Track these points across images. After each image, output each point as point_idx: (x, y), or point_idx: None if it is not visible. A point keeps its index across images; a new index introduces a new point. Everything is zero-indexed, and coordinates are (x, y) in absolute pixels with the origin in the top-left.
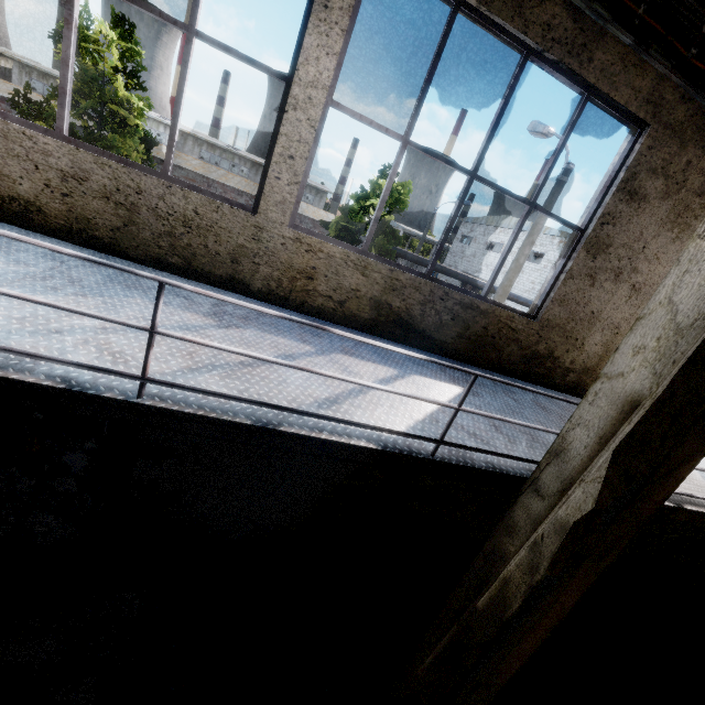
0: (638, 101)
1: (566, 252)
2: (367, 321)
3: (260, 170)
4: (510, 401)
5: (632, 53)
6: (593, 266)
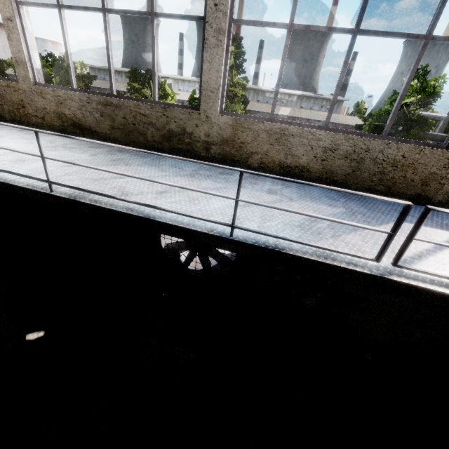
0: None
1: None
2: None
3: (294, 98)
4: None
5: None
6: None
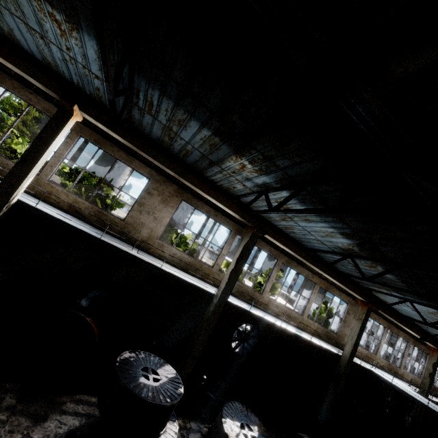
0: None
1: None
2: None
3: None
4: None
5: None
6: None
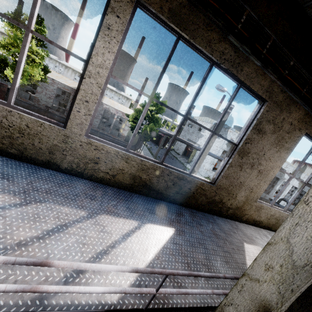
0: (262, 90)
1: (229, 154)
2: (128, 185)
3: None
4: (199, 234)
5: (260, 69)
6: (241, 161)
